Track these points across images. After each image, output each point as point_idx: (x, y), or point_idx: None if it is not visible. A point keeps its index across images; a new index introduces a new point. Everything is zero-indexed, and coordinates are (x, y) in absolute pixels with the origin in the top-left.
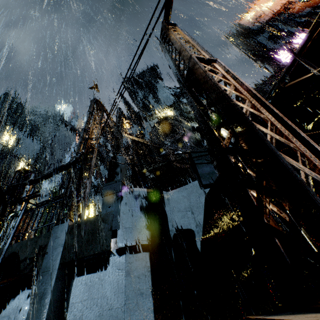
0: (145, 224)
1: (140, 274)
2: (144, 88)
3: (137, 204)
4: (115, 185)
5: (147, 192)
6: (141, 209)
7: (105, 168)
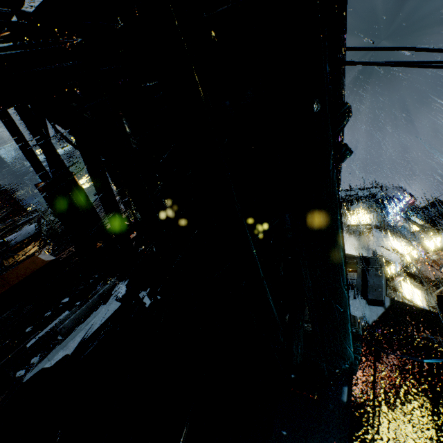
0: None
1: (110, 310)
2: None
3: None
4: None
5: None
6: None
7: None
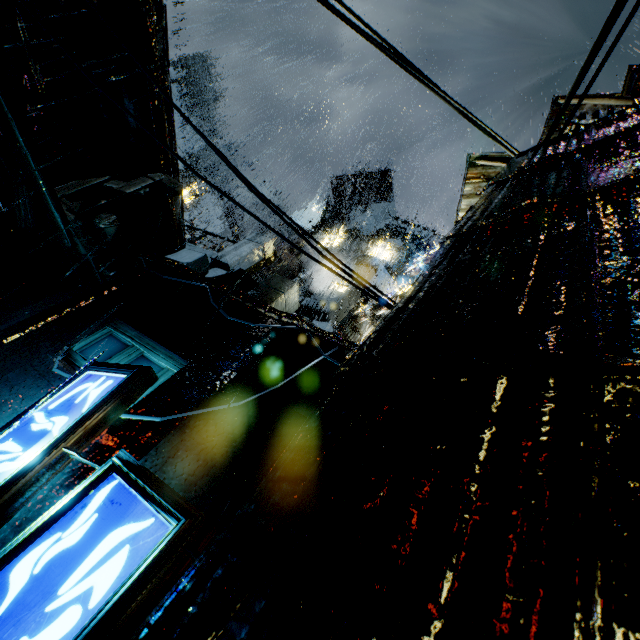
0: None
1: None
2: (350, 197)
3: None
4: None
5: None
6: None
7: None
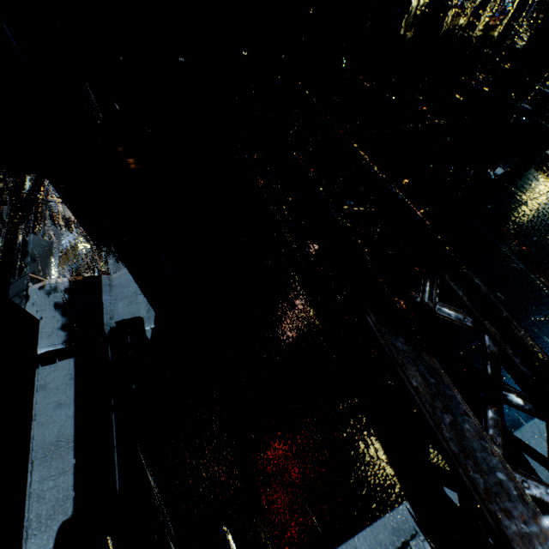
0: (62, 324)
1: (59, 385)
2: None
3: (50, 301)
4: (20, 283)
5: (71, 282)
6: (56, 306)
7: (119, 263)
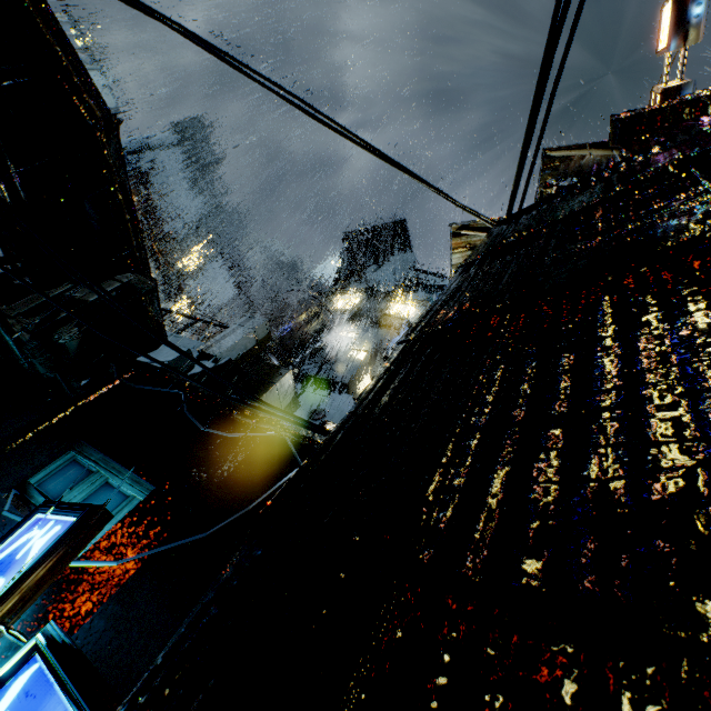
0: None
1: None
2: (365, 252)
3: None
4: None
5: None
6: None
7: None
